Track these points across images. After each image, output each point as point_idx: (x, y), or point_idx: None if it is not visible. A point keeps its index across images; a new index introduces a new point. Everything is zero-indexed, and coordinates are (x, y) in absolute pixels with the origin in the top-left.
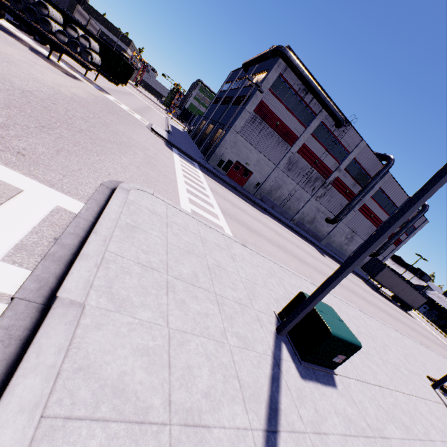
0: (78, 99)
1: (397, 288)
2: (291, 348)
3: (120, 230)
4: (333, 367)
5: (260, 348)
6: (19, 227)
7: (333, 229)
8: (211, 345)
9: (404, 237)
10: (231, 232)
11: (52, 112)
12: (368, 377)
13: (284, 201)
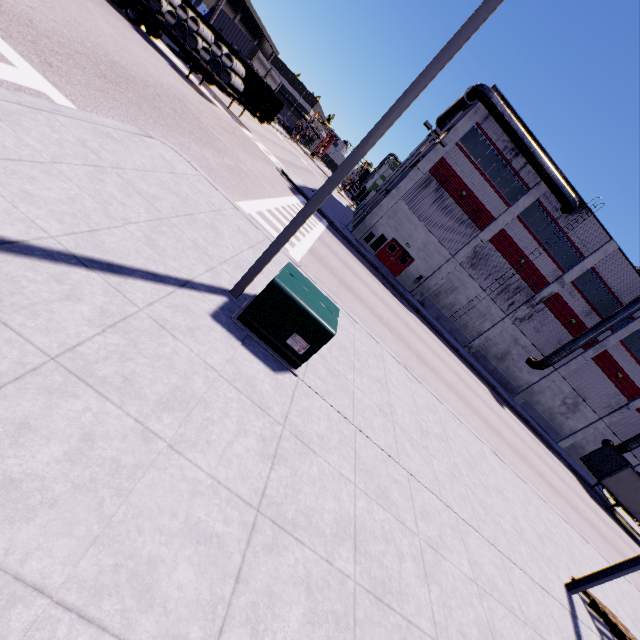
0: (189, 105)
1: None
2: (237, 309)
3: (91, 126)
4: (293, 362)
5: (173, 264)
6: None
7: (539, 380)
8: (92, 205)
9: None
10: (299, 261)
11: (135, 85)
12: (375, 436)
13: (458, 313)
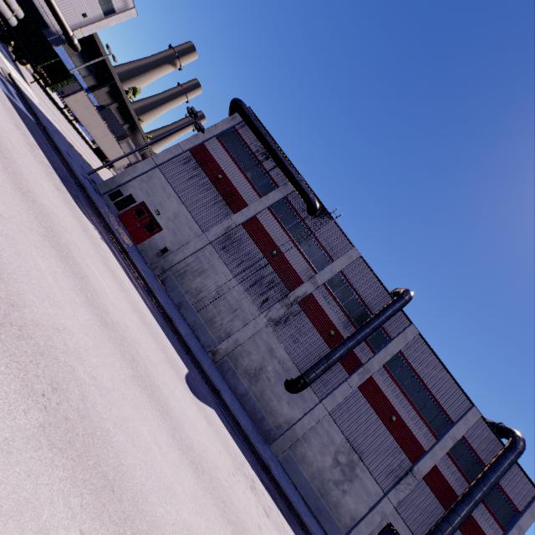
0: None
1: None
2: None
3: None
4: None
5: None
6: None
7: (302, 416)
8: None
9: (496, 531)
10: None
11: None
12: None
13: (205, 303)
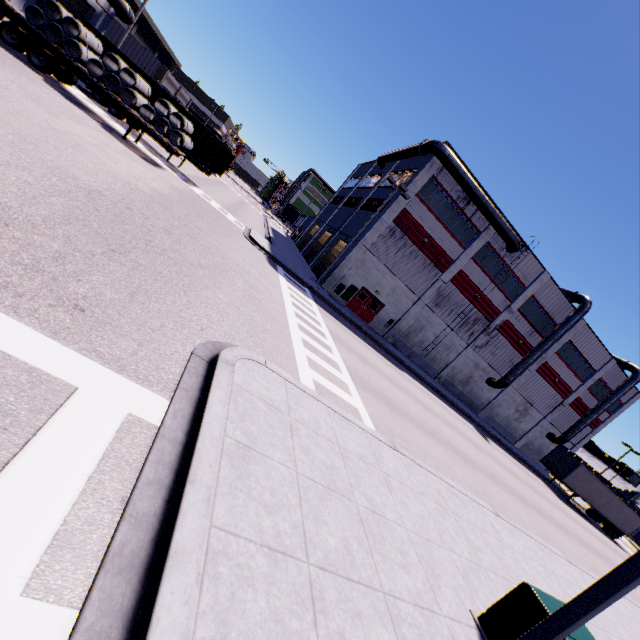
0: (159, 198)
1: (597, 499)
2: None
3: (228, 463)
4: None
5: None
6: (63, 483)
7: (498, 395)
8: None
9: (605, 415)
10: (370, 419)
11: (126, 222)
12: None
13: (427, 349)
